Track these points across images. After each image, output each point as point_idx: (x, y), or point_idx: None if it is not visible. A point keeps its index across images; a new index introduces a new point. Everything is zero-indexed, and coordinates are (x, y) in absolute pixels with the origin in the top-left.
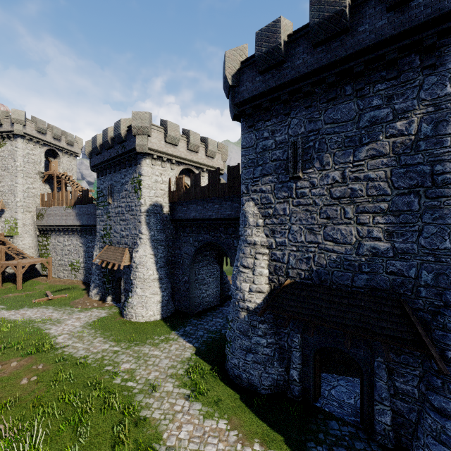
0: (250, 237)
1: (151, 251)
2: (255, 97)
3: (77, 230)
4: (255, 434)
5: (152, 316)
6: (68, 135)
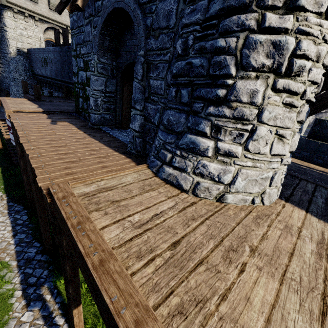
0: None
1: None
2: None
3: None
4: None
5: None
6: None
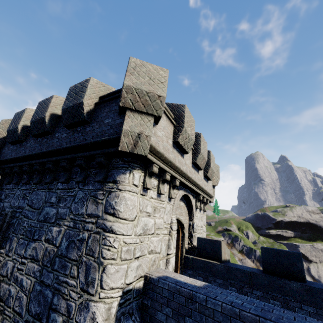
0: None
1: None
2: (4, 161)
3: None
4: None
5: None
6: None
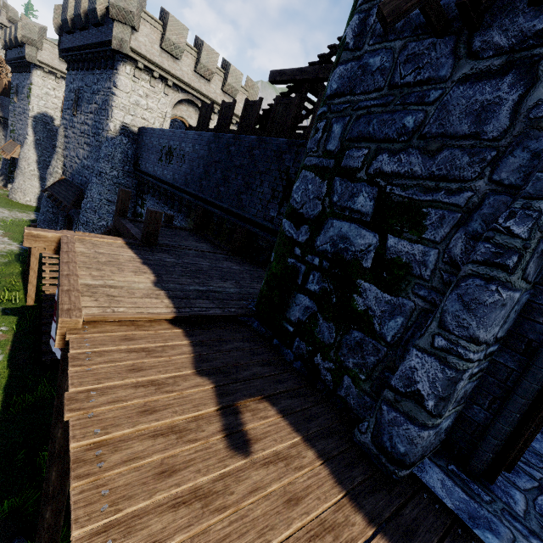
0: (57, 148)
1: (35, 152)
2: (66, 50)
3: (1, 121)
4: (13, 237)
5: (29, 201)
6: (9, 10)
